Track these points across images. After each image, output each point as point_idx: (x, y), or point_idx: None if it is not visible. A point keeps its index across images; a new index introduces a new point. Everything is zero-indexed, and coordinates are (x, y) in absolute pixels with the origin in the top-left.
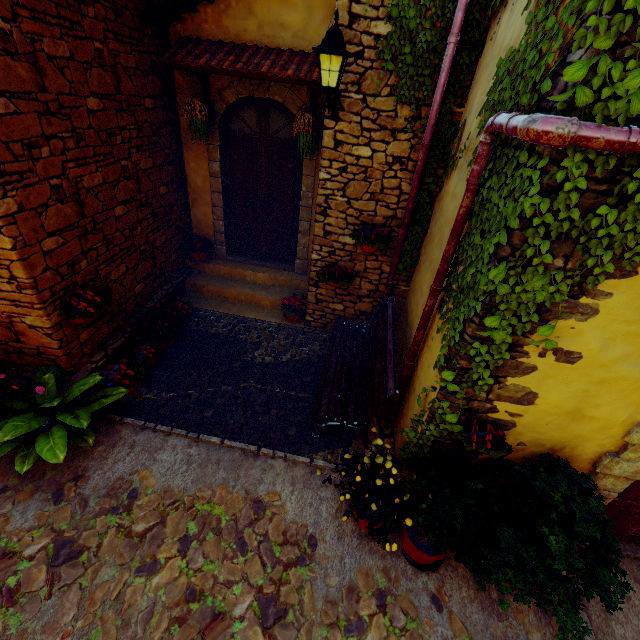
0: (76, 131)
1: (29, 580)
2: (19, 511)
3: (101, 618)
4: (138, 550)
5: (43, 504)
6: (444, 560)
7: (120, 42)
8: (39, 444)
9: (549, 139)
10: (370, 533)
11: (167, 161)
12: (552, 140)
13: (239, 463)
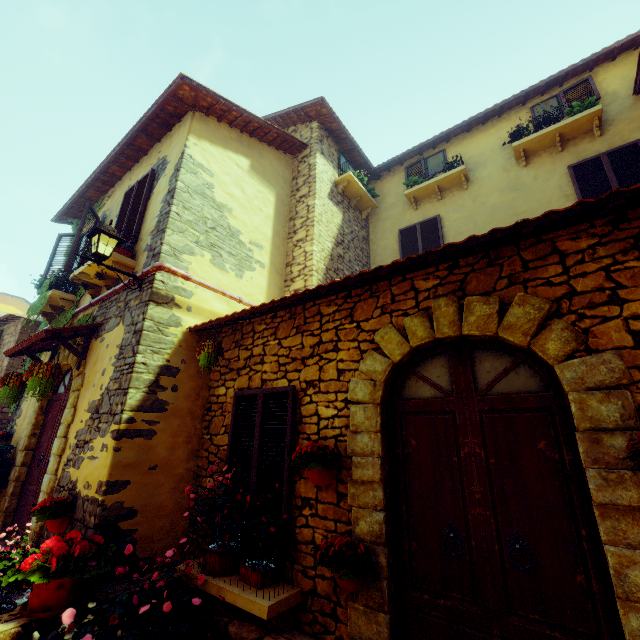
0: None
1: None
2: None
3: None
4: None
5: None
6: None
7: None
8: None
9: None
10: None
11: None
12: None
13: None
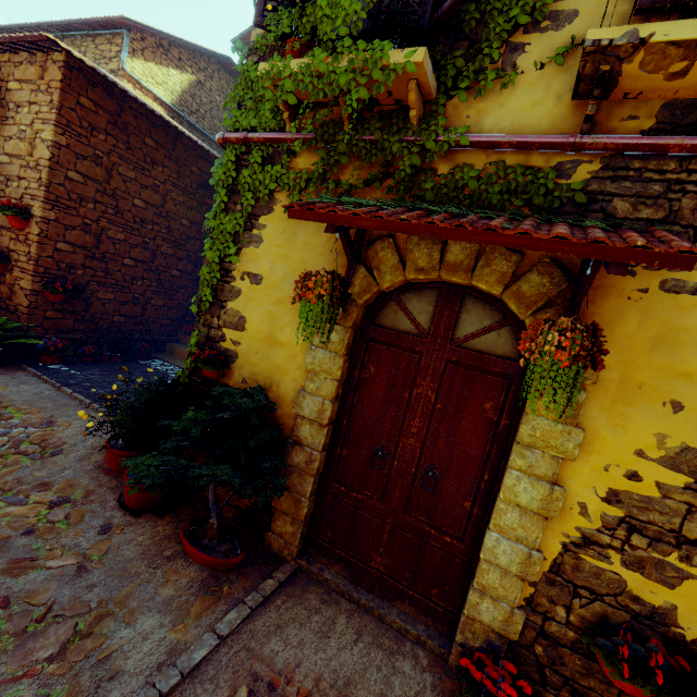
0: (119, 208)
1: None
2: None
3: None
4: None
5: None
6: (151, 511)
7: (176, 188)
8: None
9: (218, 140)
10: (101, 449)
11: (188, 259)
12: (219, 140)
13: (69, 406)
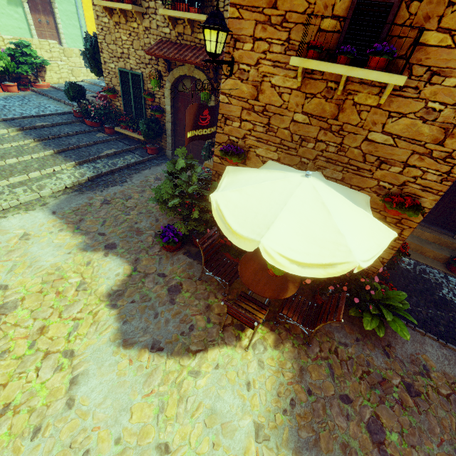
0: None
1: (404, 399)
2: (374, 355)
3: (454, 438)
4: (450, 405)
5: (382, 356)
6: None
7: None
8: (391, 325)
9: None
10: None
11: None
12: None
13: None
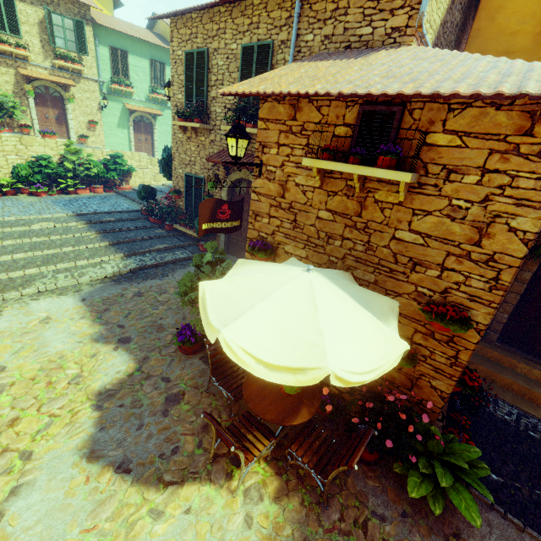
0: None
1: None
2: None
3: None
4: None
5: None
6: None
7: None
8: (452, 496)
9: None
10: None
11: None
12: None
13: None
